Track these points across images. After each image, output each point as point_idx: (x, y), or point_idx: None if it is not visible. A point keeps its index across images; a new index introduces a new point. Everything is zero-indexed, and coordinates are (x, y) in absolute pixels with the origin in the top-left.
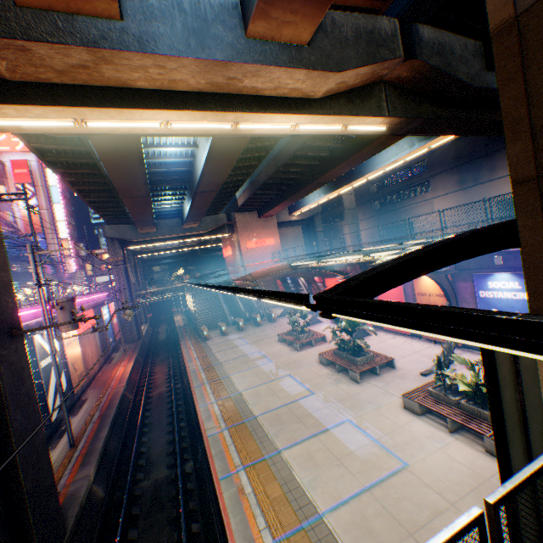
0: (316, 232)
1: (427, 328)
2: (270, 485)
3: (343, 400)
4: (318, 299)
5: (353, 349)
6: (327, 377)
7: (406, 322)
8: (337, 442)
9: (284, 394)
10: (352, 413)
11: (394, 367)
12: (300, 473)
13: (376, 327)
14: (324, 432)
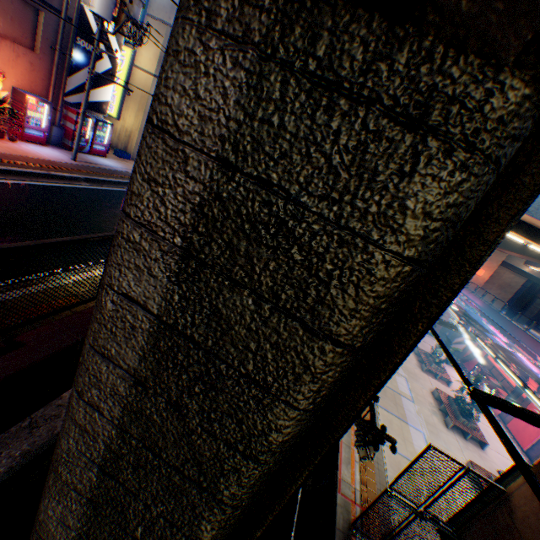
0: (537, 297)
1: (491, 425)
2: (365, 410)
3: (427, 423)
4: (473, 390)
5: (463, 410)
6: (428, 404)
7: (488, 420)
8: (408, 432)
9: (395, 384)
10: (427, 433)
11: (482, 448)
12: (381, 421)
13: (499, 418)
14: (404, 422)
